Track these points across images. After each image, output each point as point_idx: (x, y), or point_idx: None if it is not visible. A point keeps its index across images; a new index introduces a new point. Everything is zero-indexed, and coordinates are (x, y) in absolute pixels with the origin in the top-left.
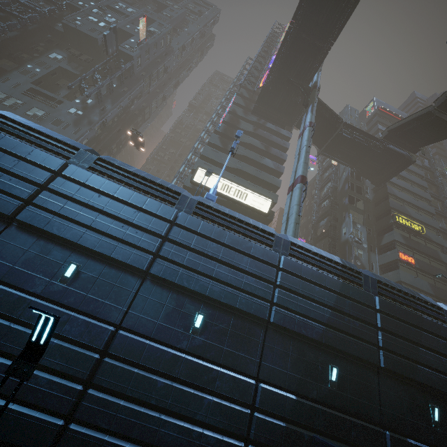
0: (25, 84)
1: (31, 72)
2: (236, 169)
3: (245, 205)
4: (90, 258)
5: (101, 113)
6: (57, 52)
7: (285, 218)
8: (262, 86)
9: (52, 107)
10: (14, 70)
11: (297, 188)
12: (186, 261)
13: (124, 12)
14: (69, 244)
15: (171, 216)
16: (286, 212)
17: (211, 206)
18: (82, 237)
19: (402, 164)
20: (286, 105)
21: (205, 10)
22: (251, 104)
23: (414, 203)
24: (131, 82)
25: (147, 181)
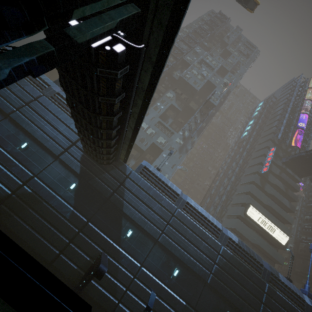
0: (156, 118)
1: (158, 108)
2: (267, 205)
3: (273, 238)
4: None
5: (192, 143)
6: (170, 92)
7: None
8: (294, 146)
9: (168, 137)
10: (151, 106)
11: None
12: None
13: (211, 65)
14: None
15: None
16: None
17: None
18: None
19: None
20: (311, 168)
21: (251, 52)
22: (279, 150)
23: None
24: (207, 119)
25: (289, 289)
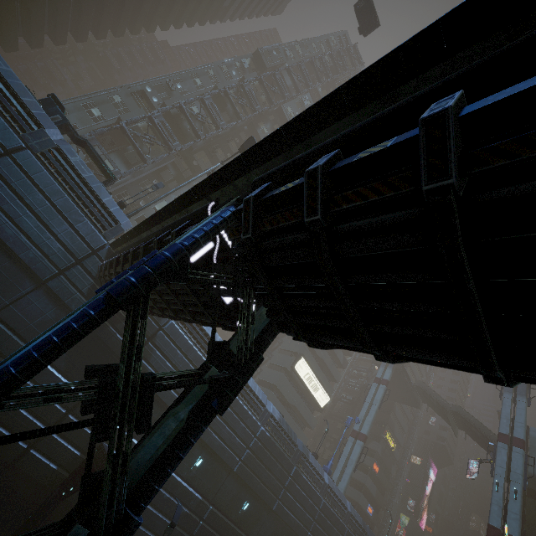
0: None
1: None
2: (321, 357)
3: (314, 398)
4: (289, 532)
5: None
6: None
7: (343, 460)
8: None
9: None
10: None
11: (360, 446)
12: (317, 534)
13: None
14: (284, 523)
15: (320, 504)
16: (346, 455)
17: (332, 488)
18: (291, 522)
19: (412, 404)
20: None
21: None
22: None
23: (401, 422)
24: None
25: (314, 469)
